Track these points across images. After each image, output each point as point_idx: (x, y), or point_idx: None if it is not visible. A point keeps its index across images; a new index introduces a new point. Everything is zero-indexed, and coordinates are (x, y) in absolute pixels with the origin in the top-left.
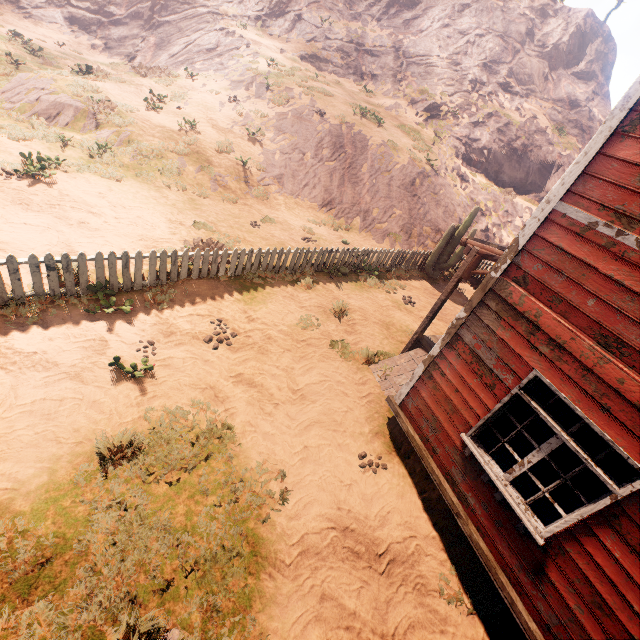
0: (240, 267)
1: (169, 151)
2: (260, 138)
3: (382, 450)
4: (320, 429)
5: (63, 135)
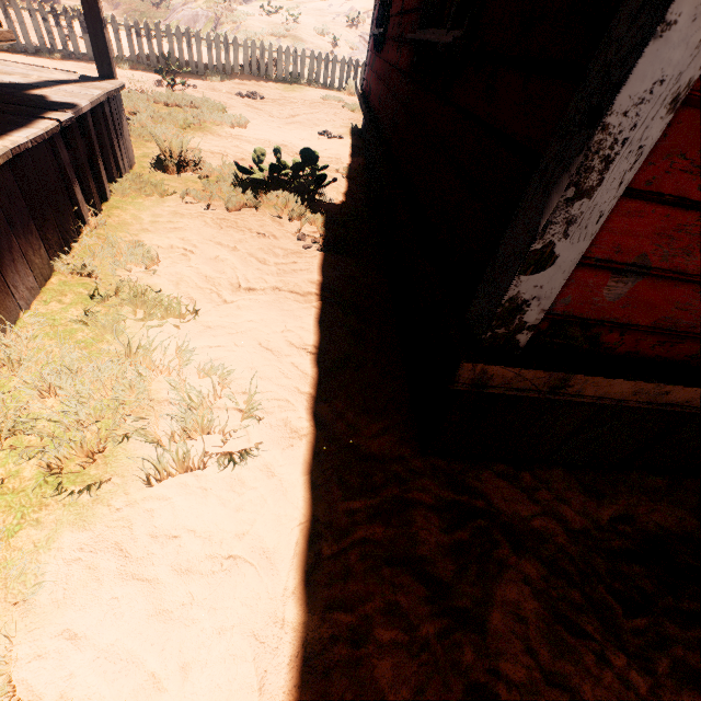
0: (287, 71)
1: (270, 36)
2: (360, 25)
3: (345, 132)
4: (299, 125)
5: (192, 30)
